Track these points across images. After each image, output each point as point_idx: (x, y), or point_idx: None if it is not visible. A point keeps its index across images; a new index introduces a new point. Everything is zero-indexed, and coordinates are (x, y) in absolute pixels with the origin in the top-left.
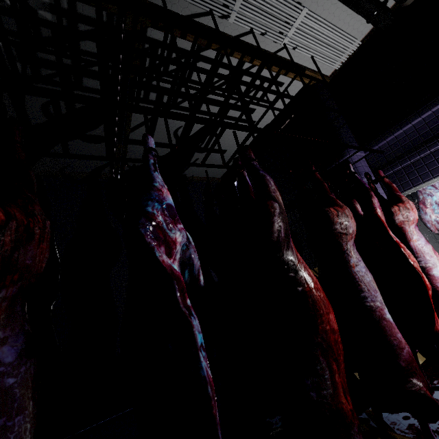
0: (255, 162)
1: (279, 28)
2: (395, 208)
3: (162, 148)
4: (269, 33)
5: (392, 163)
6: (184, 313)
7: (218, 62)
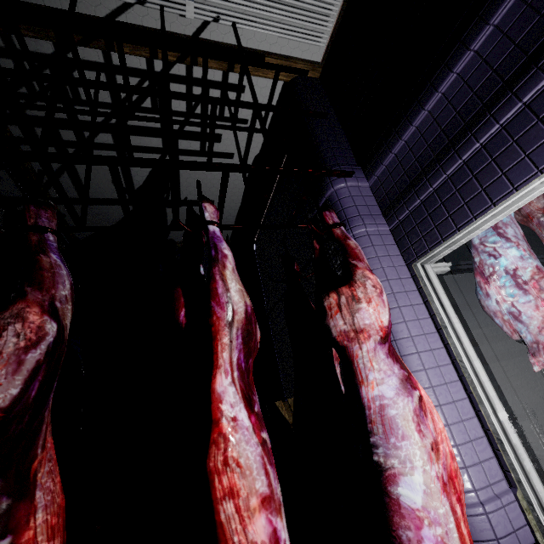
0: None
1: None
2: (330, 297)
3: (112, 206)
4: None
5: (406, 195)
6: None
7: (107, 65)
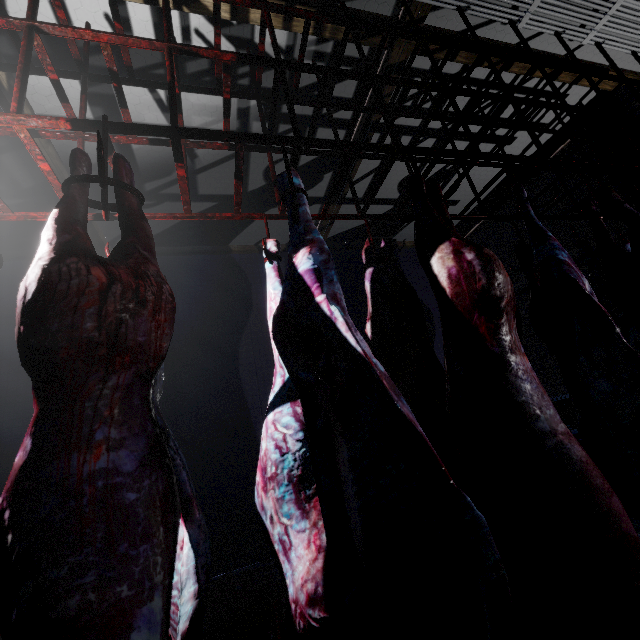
0: (626, 204)
1: (585, 21)
2: None
3: (378, 206)
4: (569, 31)
5: None
6: (634, 351)
7: (483, 81)
